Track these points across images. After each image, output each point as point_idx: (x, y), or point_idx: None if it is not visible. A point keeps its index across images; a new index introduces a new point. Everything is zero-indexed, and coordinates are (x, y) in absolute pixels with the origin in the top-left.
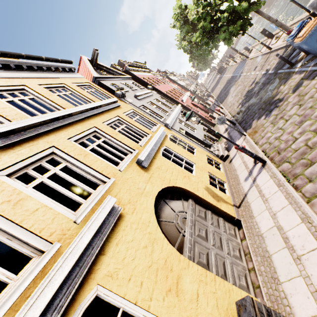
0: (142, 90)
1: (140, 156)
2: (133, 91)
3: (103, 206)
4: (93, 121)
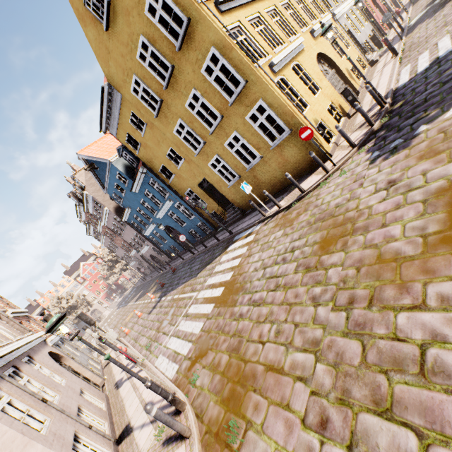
0: None
1: (314, 28)
2: None
3: (300, 39)
4: None
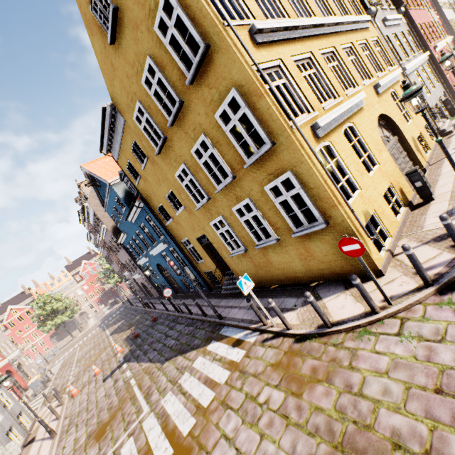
0: (391, 12)
1: (380, 82)
2: (382, 11)
3: (361, 94)
4: (351, 37)
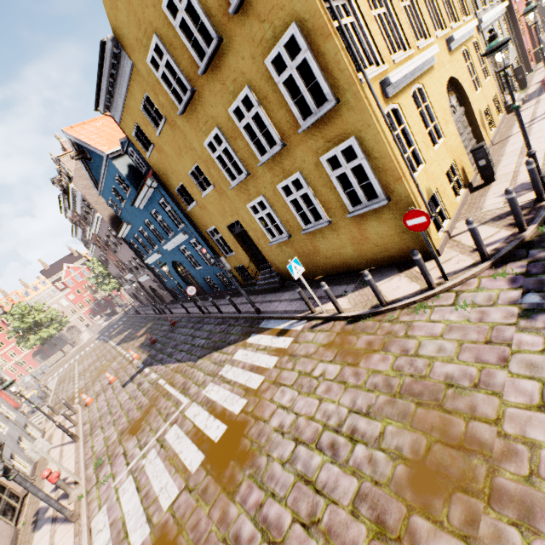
0: None
1: (454, 35)
2: None
3: (434, 48)
4: None
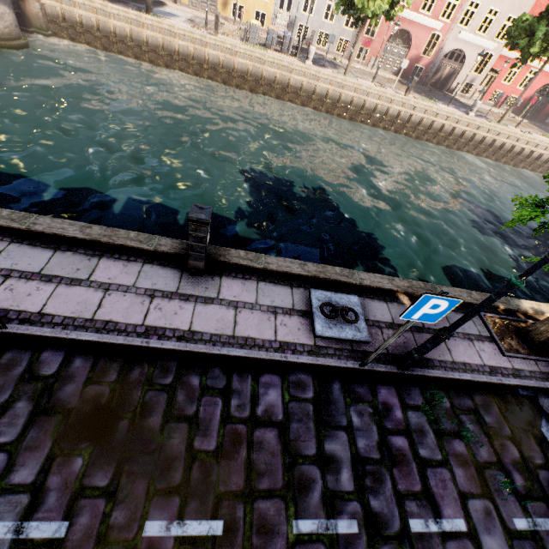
0: None
1: None
2: None
3: None
4: None
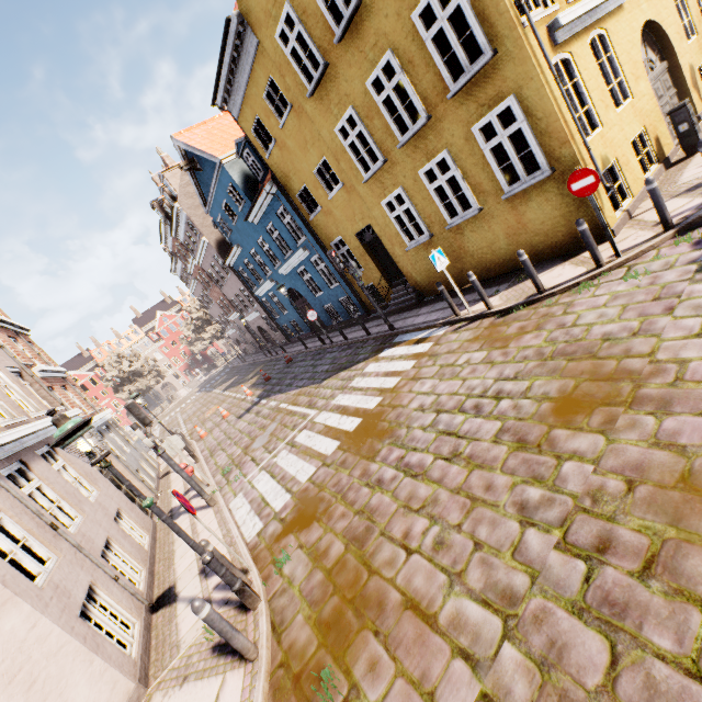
0: None
1: None
2: None
3: None
4: None
